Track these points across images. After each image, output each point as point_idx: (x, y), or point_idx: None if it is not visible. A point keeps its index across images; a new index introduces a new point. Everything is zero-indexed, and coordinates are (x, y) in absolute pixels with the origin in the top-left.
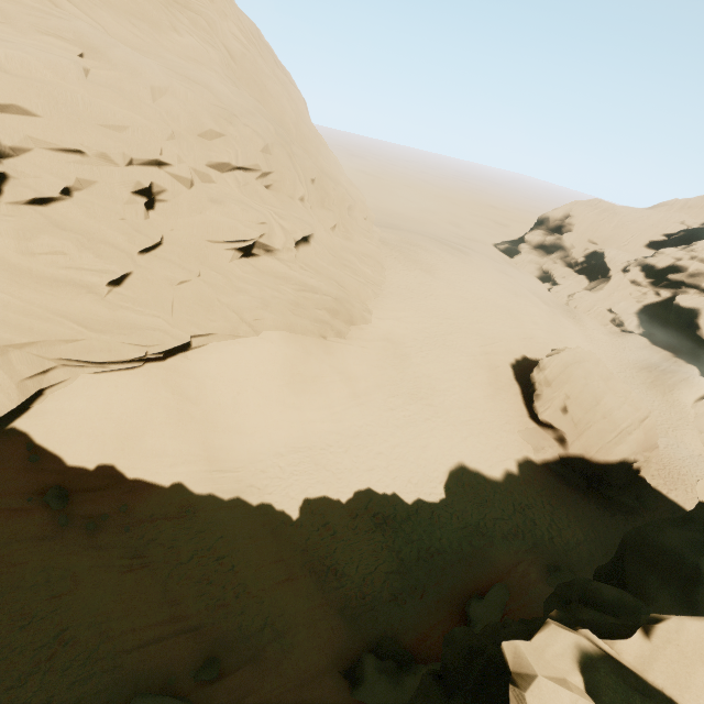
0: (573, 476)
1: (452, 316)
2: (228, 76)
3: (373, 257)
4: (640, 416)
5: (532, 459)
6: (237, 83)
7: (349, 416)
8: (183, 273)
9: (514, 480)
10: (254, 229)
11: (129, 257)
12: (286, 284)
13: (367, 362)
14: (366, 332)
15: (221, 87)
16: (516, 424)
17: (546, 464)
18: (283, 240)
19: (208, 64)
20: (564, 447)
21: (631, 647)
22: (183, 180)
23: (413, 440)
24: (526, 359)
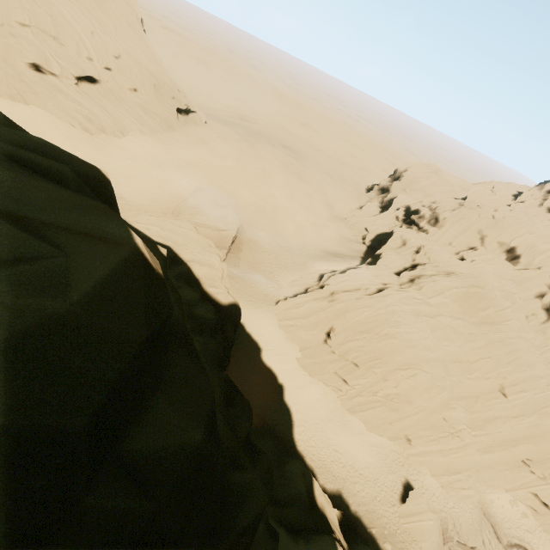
0: None
1: (187, 161)
2: None
3: (162, 118)
4: (220, 226)
5: None
6: None
7: None
8: None
9: None
10: (33, 55)
11: None
12: (61, 93)
13: (97, 149)
14: (112, 140)
15: None
16: (159, 209)
17: None
18: (59, 70)
19: None
20: None
21: None
22: None
23: None
24: None
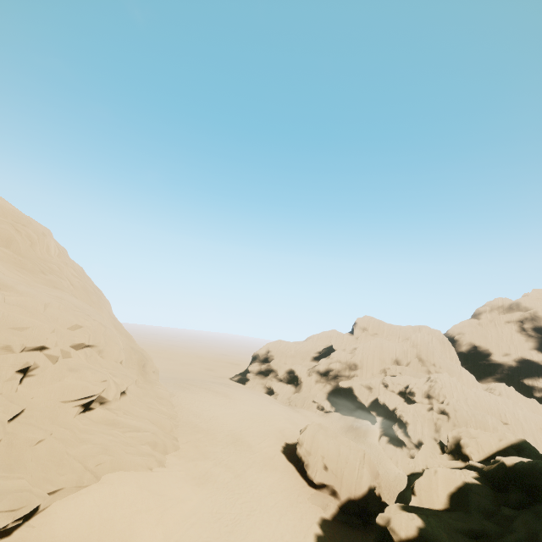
0: (353, 518)
1: (232, 427)
2: (72, 294)
3: (165, 398)
4: (361, 454)
5: (325, 517)
6: (77, 297)
7: (187, 540)
8: (41, 432)
9: (323, 540)
10: (99, 386)
11: (1, 426)
12: (115, 428)
13: (187, 482)
14: (179, 457)
15: (76, 300)
16: (304, 494)
17: (334, 518)
18: (115, 392)
19: (63, 288)
20: (338, 497)
21: (413, 502)
22: (52, 358)
23: (245, 539)
24: (288, 444)
